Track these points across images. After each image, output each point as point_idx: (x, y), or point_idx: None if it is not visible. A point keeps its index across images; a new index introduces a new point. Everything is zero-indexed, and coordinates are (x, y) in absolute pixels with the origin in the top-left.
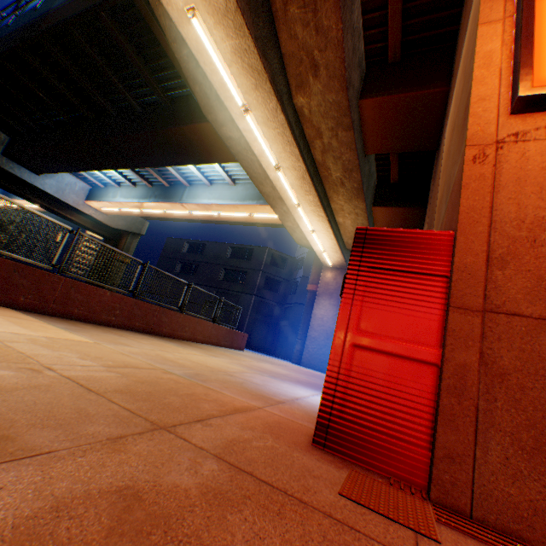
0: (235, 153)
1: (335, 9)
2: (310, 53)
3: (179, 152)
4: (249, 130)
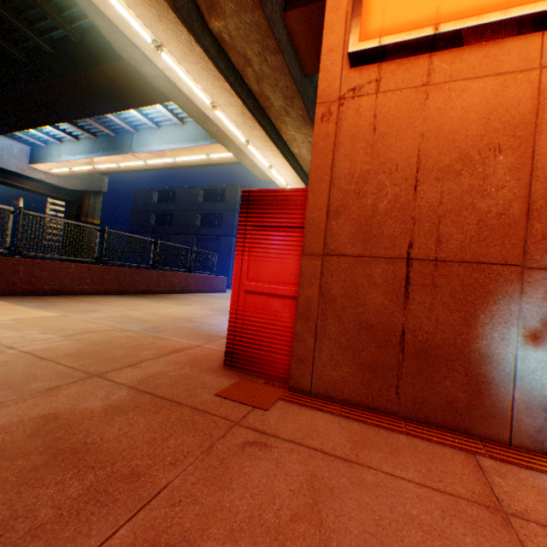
0: (167, 94)
1: None
2: None
3: (109, 97)
4: (170, 69)
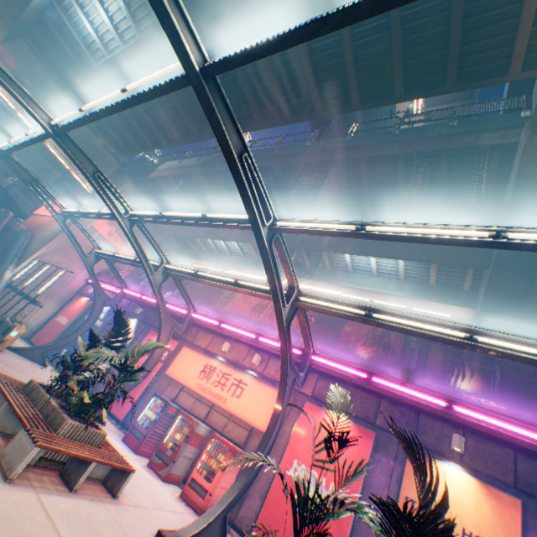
0: None
1: None
2: None
3: None
4: None
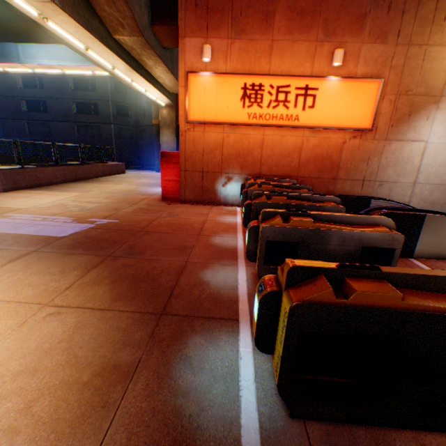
0: (76, 52)
1: (126, 5)
2: (117, 19)
3: (16, 36)
4: (90, 54)
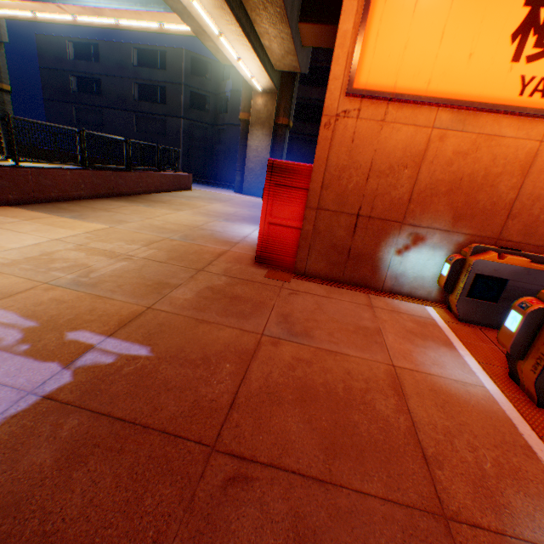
0: None
1: None
2: None
3: None
4: None
